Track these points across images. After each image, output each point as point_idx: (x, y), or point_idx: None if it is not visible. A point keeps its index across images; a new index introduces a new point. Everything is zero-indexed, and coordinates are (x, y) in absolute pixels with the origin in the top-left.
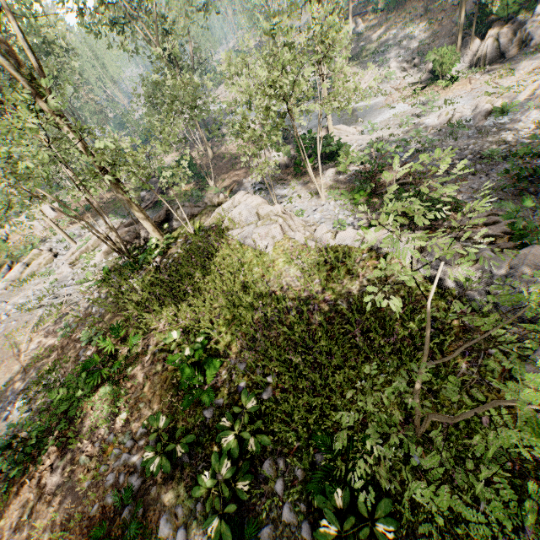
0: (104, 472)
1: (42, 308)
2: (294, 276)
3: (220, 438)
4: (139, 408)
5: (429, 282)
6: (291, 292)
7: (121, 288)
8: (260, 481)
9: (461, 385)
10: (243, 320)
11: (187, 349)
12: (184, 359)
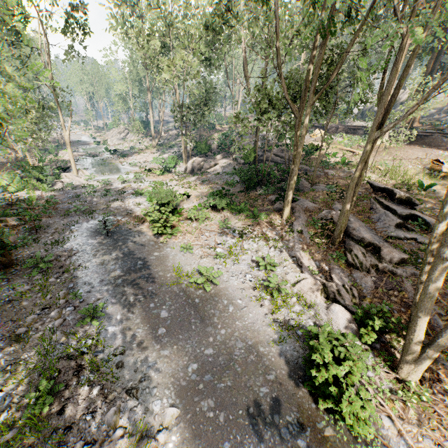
0: None
1: None
2: None
3: None
4: None
5: None
6: None
7: None
8: None
9: None
10: None
11: None
12: None
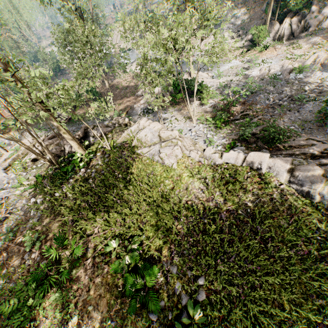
0: None
1: None
2: (198, 188)
3: None
4: (88, 311)
5: (303, 196)
6: (199, 202)
7: (55, 194)
8: None
9: None
10: (166, 226)
11: (127, 258)
12: (124, 266)
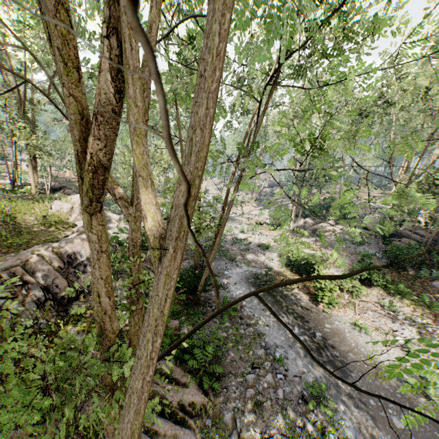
0: None
1: None
2: (36, 218)
3: None
4: None
5: (60, 240)
6: (22, 221)
7: None
8: None
9: None
10: None
11: None
12: None
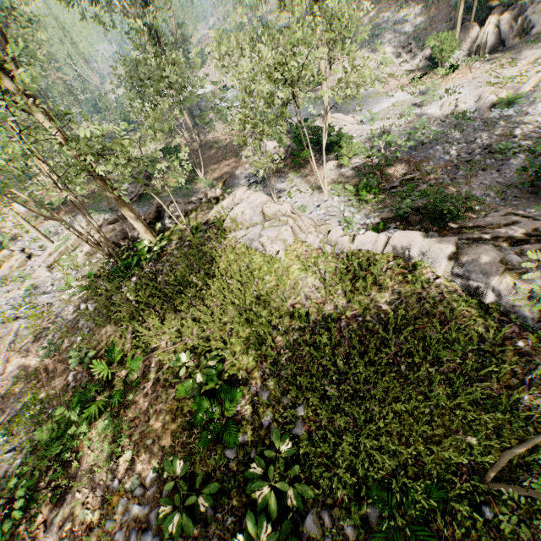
0: (110, 529)
1: (19, 320)
2: (312, 286)
3: (252, 489)
4: (146, 446)
5: (469, 295)
6: (311, 305)
7: (112, 297)
8: (303, 540)
9: (525, 420)
10: (260, 338)
11: (200, 377)
12: (196, 388)
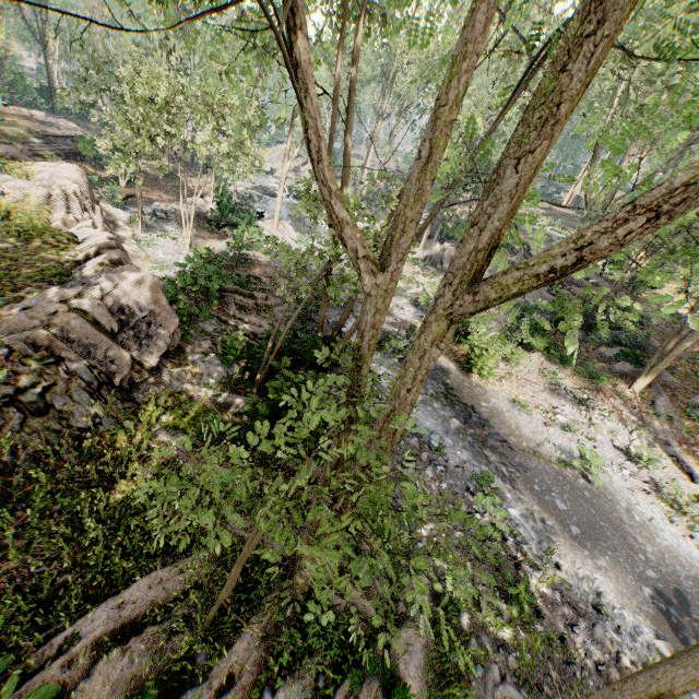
0: None
1: None
2: None
3: None
4: None
5: (70, 271)
6: None
7: None
8: None
9: None
10: None
11: None
12: None
